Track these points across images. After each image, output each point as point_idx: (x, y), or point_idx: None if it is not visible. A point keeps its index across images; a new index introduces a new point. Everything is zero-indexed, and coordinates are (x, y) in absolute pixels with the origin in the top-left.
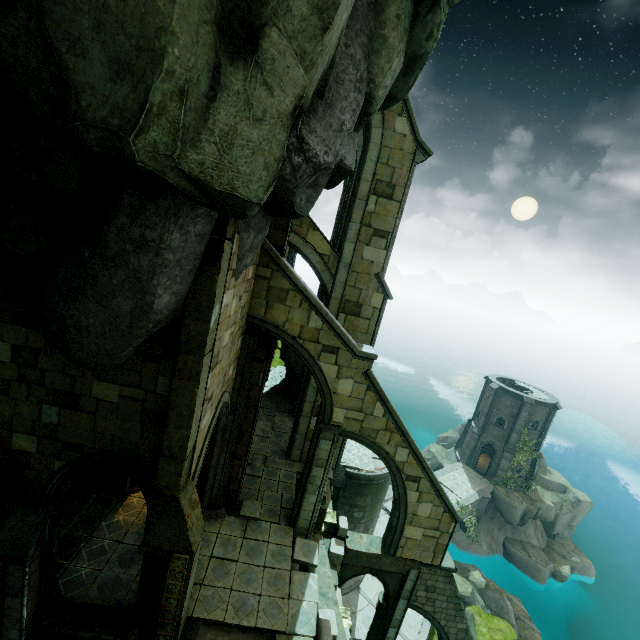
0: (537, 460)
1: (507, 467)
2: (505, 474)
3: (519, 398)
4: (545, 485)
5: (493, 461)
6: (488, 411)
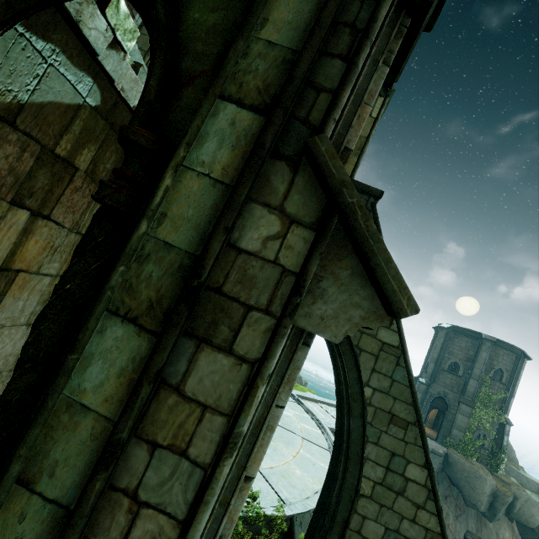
0: (505, 426)
1: (465, 425)
2: (463, 435)
3: (476, 336)
4: (519, 481)
5: (446, 418)
6: (438, 355)
